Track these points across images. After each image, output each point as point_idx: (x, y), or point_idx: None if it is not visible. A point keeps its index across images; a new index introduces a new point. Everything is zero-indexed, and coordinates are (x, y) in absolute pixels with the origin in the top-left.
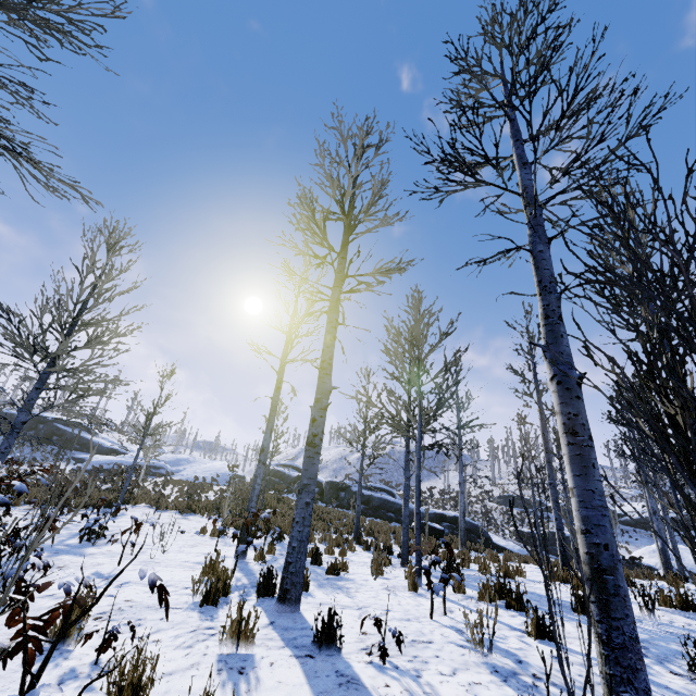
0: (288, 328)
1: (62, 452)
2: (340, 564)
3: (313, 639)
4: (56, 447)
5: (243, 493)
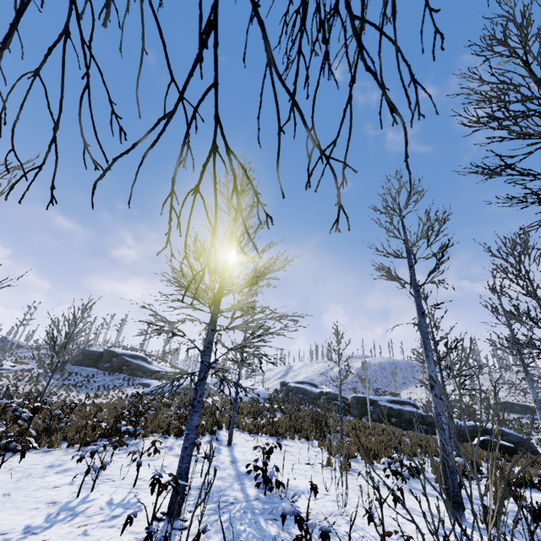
0: (407, 252)
1: (131, 379)
2: None
3: None
4: (125, 375)
5: (318, 415)
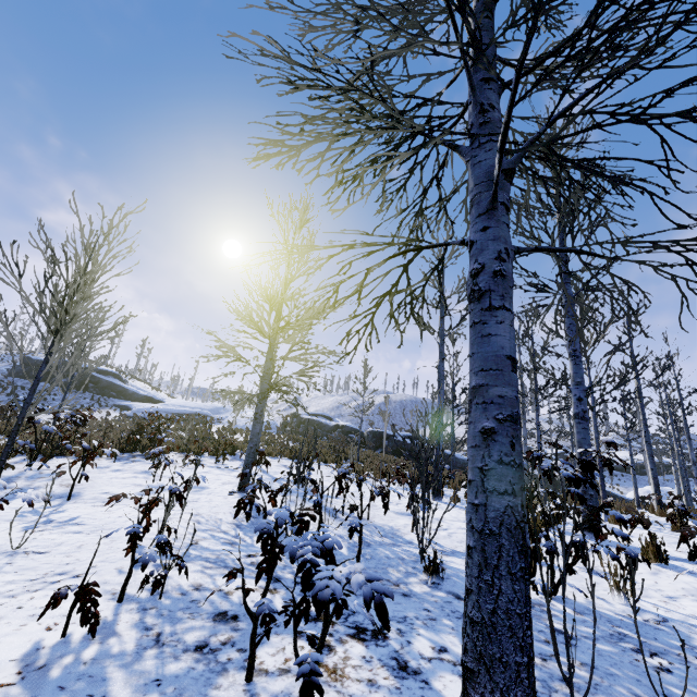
0: (441, 304)
1: (102, 399)
2: None
3: (689, 555)
4: (93, 394)
5: (338, 443)
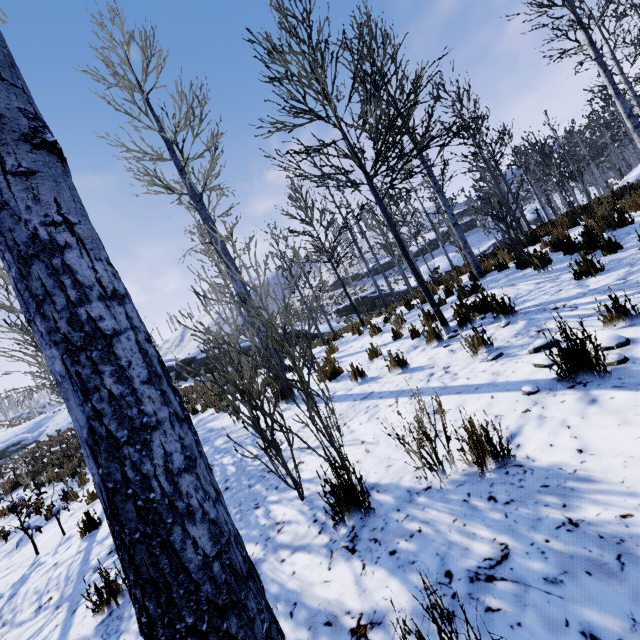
0: None
1: None
2: (71, 497)
3: None
4: None
5: (62, 441)
